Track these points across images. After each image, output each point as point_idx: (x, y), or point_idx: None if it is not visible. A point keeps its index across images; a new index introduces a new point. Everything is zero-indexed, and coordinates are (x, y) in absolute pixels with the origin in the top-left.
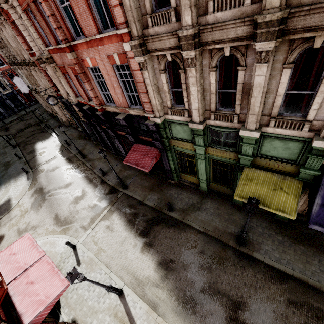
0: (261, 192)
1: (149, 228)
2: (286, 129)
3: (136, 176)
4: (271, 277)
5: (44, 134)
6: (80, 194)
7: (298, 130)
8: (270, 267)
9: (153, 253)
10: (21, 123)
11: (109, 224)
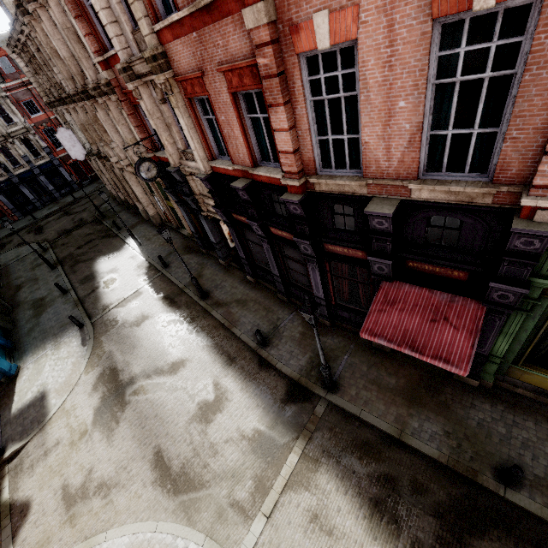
0: None
1: (453, 542)
2: None
3: (353, 354)
4: None
5: (111, 242)
6: (211, 395)
7: None
8: None
9: None
10: (65, 219)
11: (315, 505)
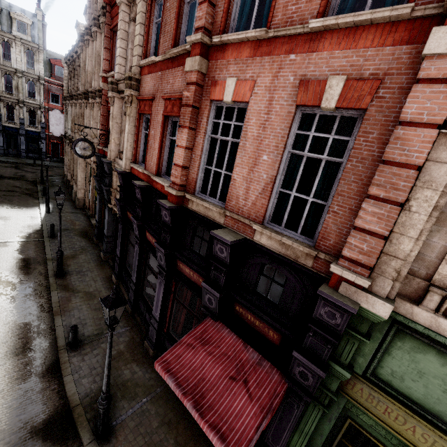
0: None
1: None
2: None
3: (154, 400)
4: None
5: (27, 199)
6: None
7: None
8: None
9: None
10: (10, 169)
11: None
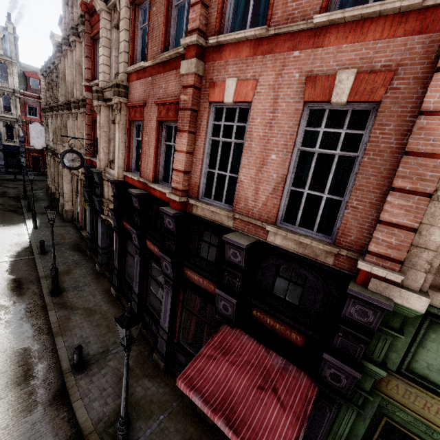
0: None
1: None
2: None
3: (171, 416)
4: None
5: (12, 216)
6: None
7: None
8: None
9: None
10: None
11: None
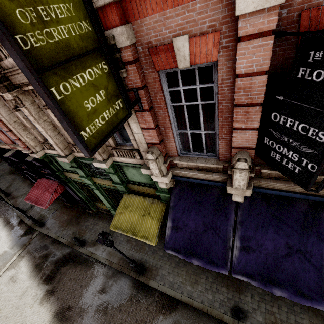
0: (134, 219)
1: (55, 270)
2: (127, 158)
3: (57, 210)
4: (162, 307)
5: None
6: None
7: (134, 158)
8: (164, 295)
9: (52, 303)
10: None
11: (14, 273)
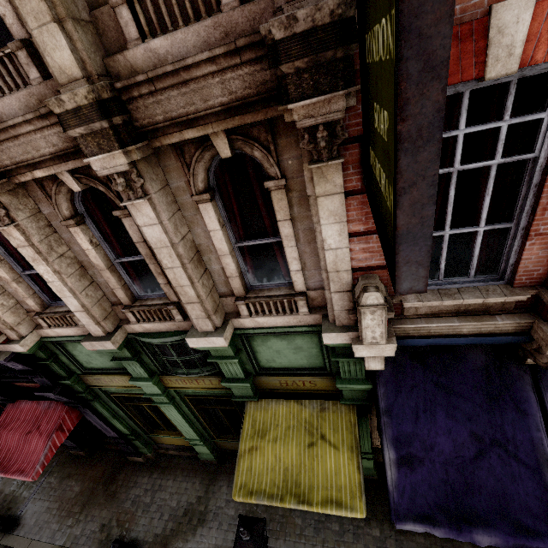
0: (288, 459)
1: None
2: (273, 316)
3: (51, 473)
4: None
5: None
6: None
7: (293, 313)
8: None
9: None
10: None
11: None
